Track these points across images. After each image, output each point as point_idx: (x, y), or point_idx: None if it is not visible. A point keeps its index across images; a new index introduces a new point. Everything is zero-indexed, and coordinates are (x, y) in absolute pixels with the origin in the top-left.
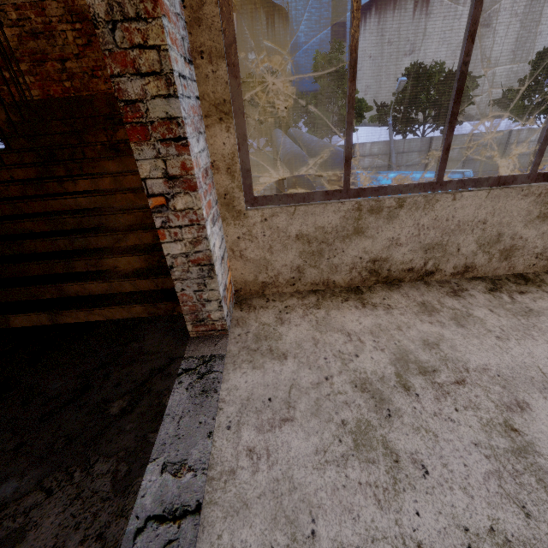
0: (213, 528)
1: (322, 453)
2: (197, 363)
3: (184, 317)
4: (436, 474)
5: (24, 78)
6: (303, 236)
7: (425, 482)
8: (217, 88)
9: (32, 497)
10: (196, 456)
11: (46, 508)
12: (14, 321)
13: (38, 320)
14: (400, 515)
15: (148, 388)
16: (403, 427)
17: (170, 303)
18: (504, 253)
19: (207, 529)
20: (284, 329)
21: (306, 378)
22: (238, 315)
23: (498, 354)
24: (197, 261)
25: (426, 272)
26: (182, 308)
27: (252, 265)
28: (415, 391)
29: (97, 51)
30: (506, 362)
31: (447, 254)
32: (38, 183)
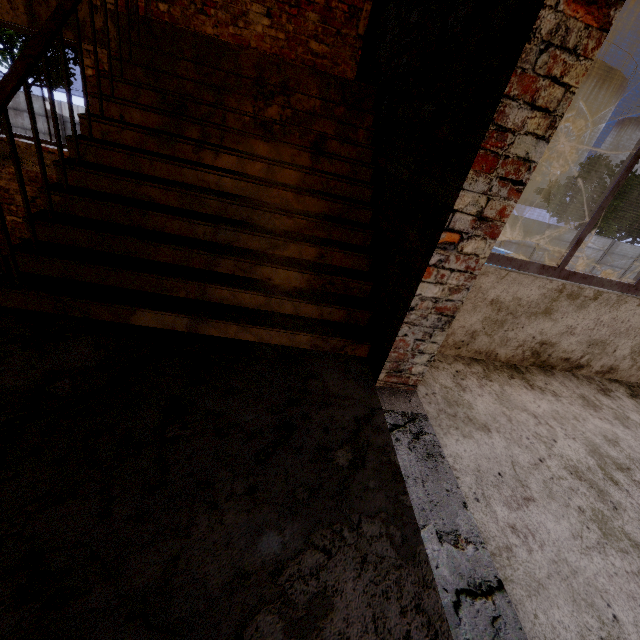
0: (525, 607)
1: (579, 538)
2: (402, 419)
3: (385, 363)
4: None
5: None
6: (497, 303)
7: None
8: None
9: (310, 556)
10: (465, 528)
11: (336, 571)
12: (140, 317)
13: (173, 323)
14: None
15: (365, 440)
16: (633, 521)
17: (345, 341)
18: None
19: (520, 607)
20: (470, 397)
21: (522, 457)
22: None
23: None
24: (441, 309)
25: (578, 365)
26: (390, 354)
27: None
28: (624, 487)
29: None
30: None
31: (603, 353)
32: (168, 139)
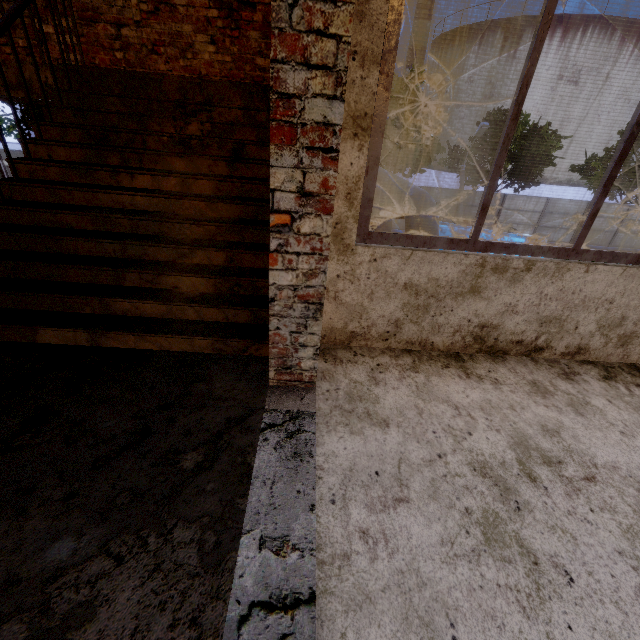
0: (334, 624)
1: (449, 544)
2: (282, 418)
3: (269, 361)
4: (582, 583)
5: (78, 37)
6: (412, 286)
7: (571, 591)
8: (362, 98)
9: (97, 563)
10: (300, 533)
11: (118, 579)
12: (43, 335)
13: (74, 339)
14: (550, 628)
15: (227, 441)
16: (536, 524)
17: (245, 341)
18: (623, 338)
19: (327, 624)
20: (380, 391)
21: (416, 453)
22: (323, 367)
23: (626, 452)
24: (305, 297)
25: (536, 348)
26: (270, 350)
27: (345, 310)
28: (543, 483)
29: (163, 23)
30: (636, 462)
31: (563, 331)
32: (86, 169)
